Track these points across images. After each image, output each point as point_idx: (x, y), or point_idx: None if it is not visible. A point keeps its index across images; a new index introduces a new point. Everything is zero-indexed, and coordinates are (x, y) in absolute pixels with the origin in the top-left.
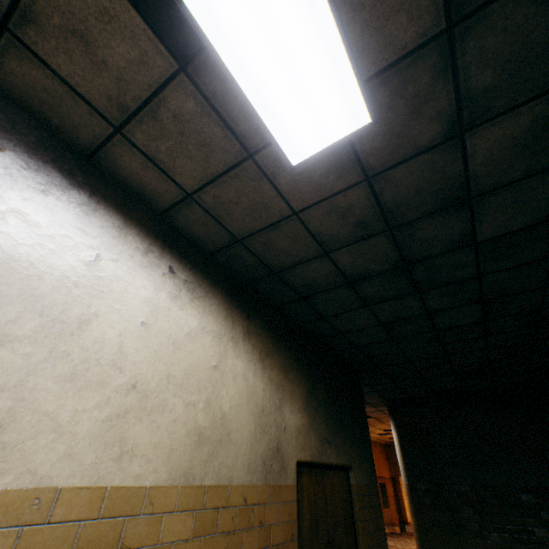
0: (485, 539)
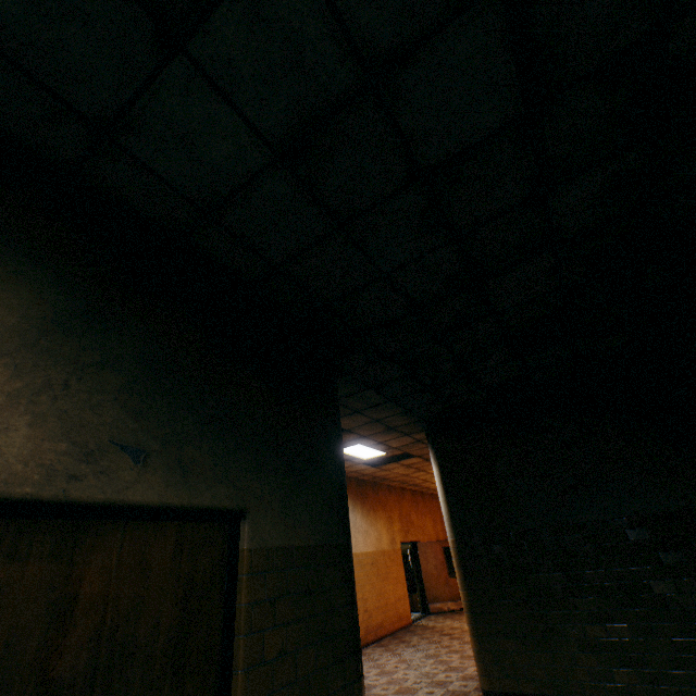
0: (573, 608)
